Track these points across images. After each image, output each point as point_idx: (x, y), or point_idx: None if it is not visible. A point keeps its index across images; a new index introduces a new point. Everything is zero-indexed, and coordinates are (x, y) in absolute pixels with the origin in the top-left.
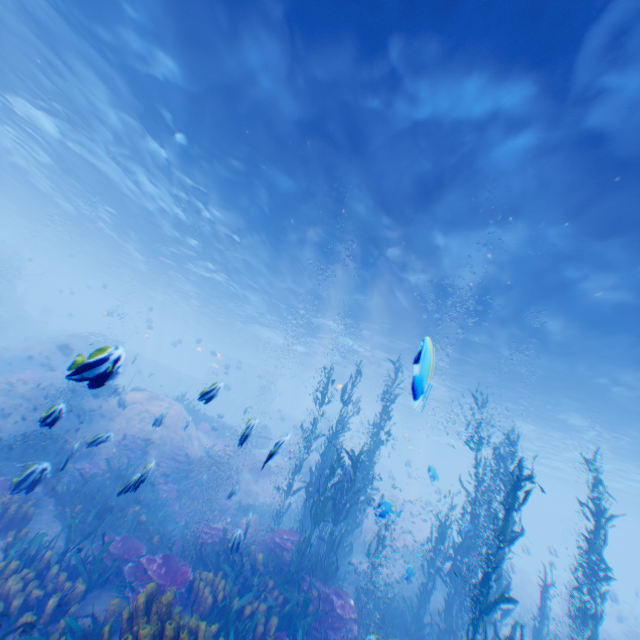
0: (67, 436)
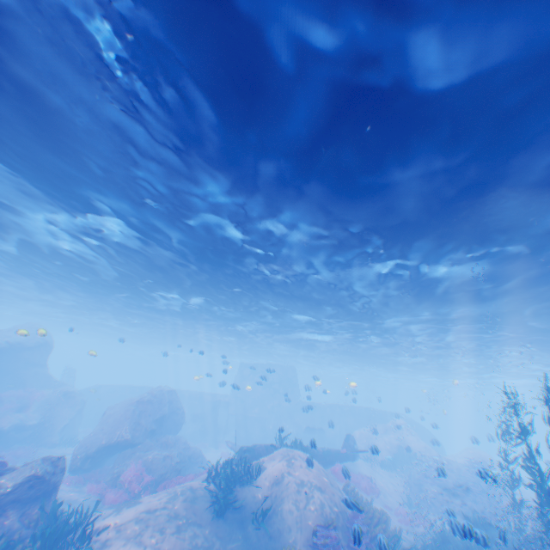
0: None
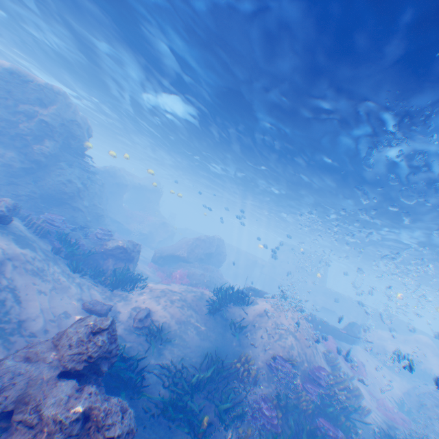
0: (228, 351)
